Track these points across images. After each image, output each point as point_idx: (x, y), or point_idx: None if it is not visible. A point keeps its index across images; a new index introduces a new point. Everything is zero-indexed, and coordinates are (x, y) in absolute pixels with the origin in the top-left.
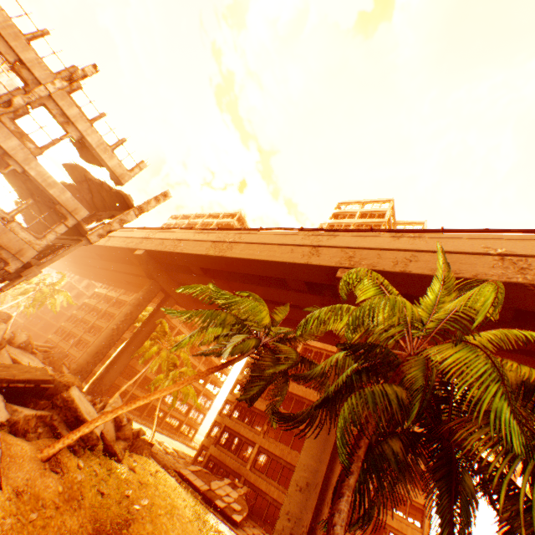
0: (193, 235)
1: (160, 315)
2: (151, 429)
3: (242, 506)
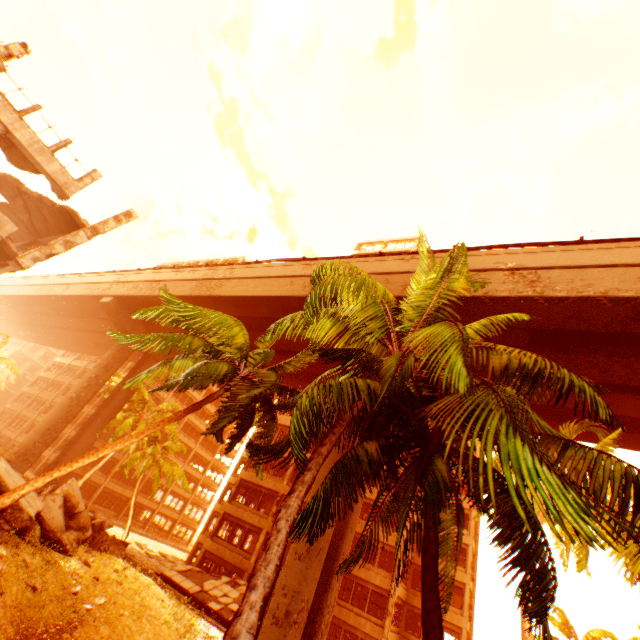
0: (175, 274)
1: None
2: (131, 531)
3: None
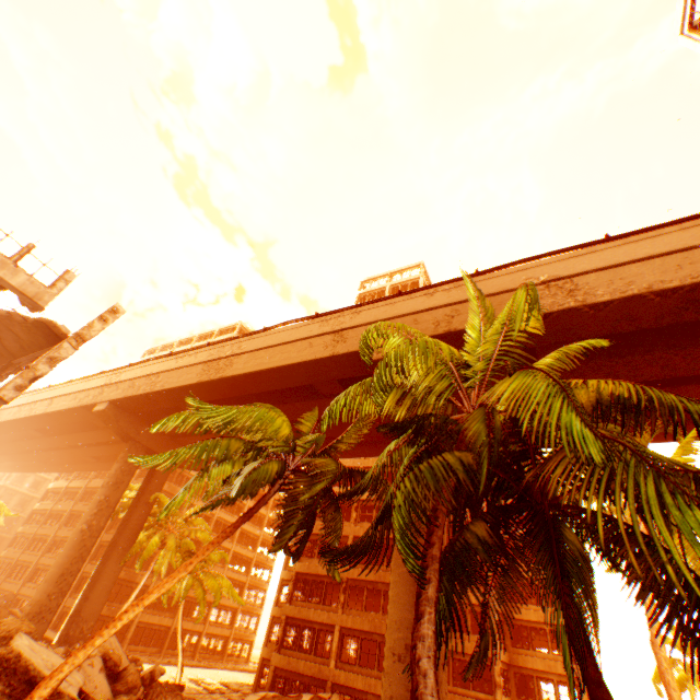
0: (175, 362)
1: (153, 489)
2: None
3: None
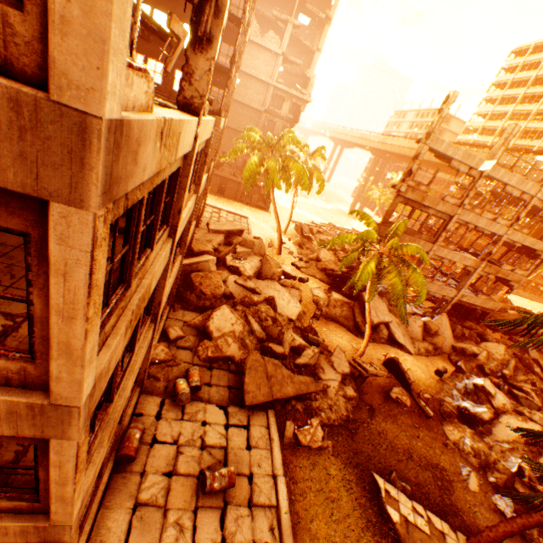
0: None
1: None
2: (522, 298)
3: None
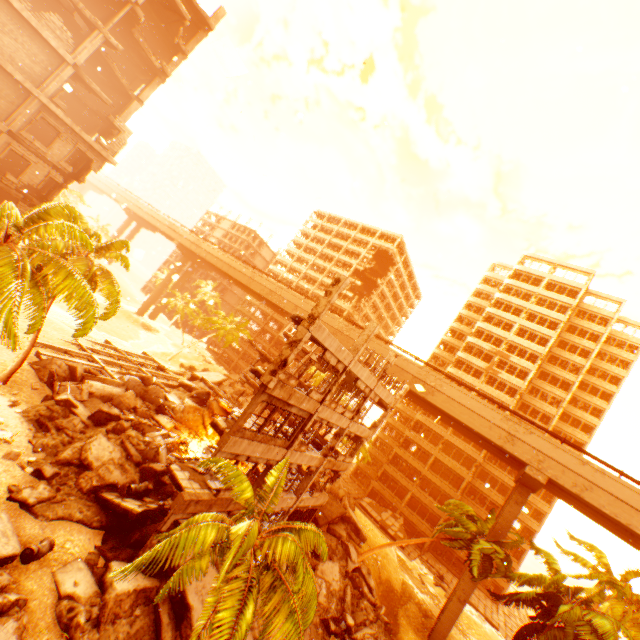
0: None
1: None
2: None
3: (403, 534)
